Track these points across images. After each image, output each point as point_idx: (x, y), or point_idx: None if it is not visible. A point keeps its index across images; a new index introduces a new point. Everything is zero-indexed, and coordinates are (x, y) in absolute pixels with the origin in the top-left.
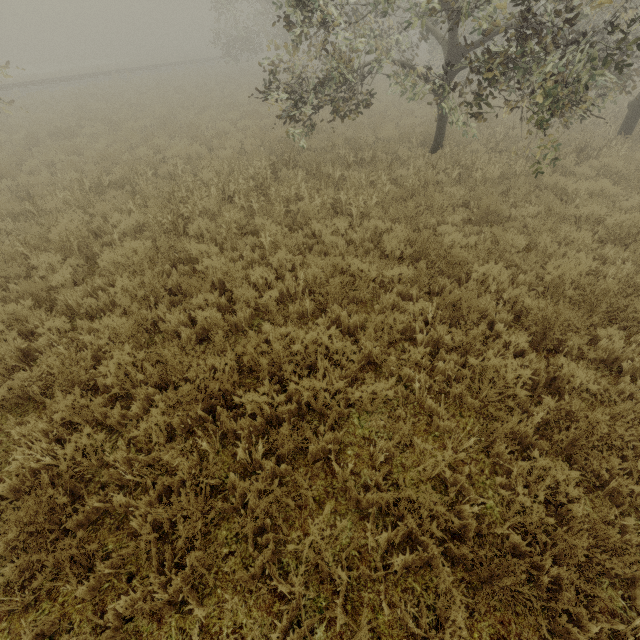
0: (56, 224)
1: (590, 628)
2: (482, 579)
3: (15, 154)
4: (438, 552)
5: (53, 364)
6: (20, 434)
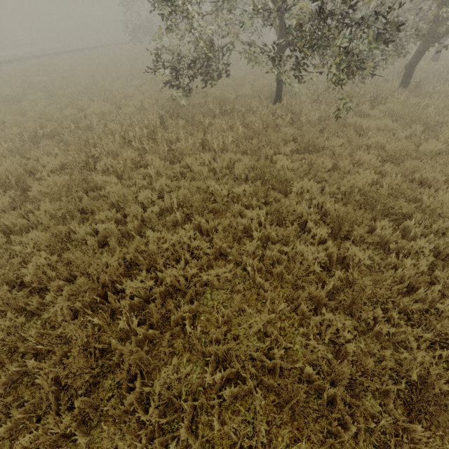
0: (1, 166)
1: (352, 428)
2: (286, 400)
3: None
4: (254, 384)
5: None
6: None
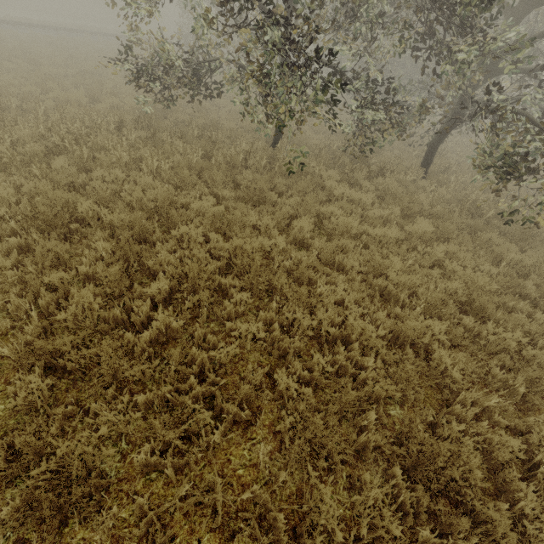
0: None
1: None
2: None
3: None
4: None
5: None
6: None
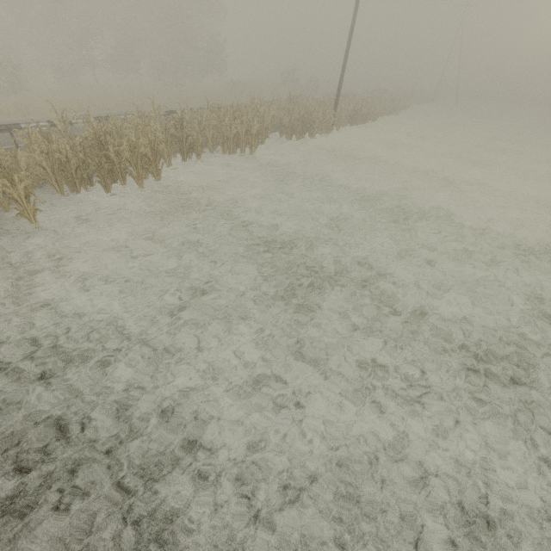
0: None
1: None
2: None
3: None
4: None
5: None
6: None
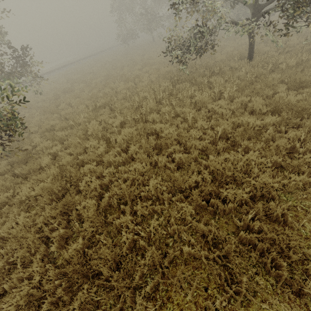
0: (86, 128)
1: None
2: None
3: (52, 103)
4: None
5: (123, 188)
6: (118, 222)
